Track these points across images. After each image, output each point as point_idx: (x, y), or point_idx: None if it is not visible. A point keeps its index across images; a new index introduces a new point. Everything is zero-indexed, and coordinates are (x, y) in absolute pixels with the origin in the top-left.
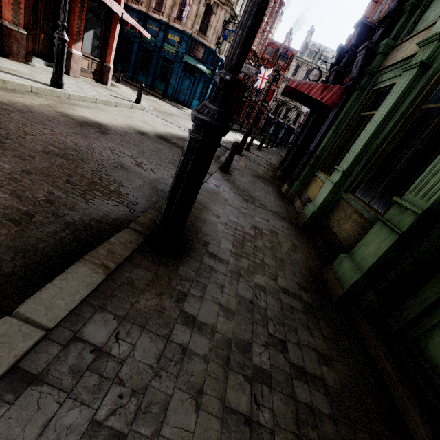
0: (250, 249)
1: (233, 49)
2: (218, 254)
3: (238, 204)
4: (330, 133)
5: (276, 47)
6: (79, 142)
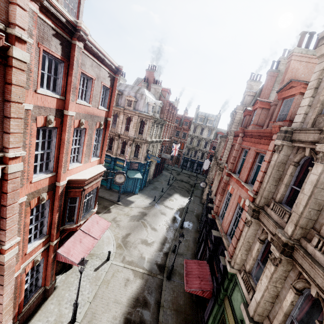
0: None
1: None
2: None
3: None
4: (211, 320)
5: (180, 119)
6: None
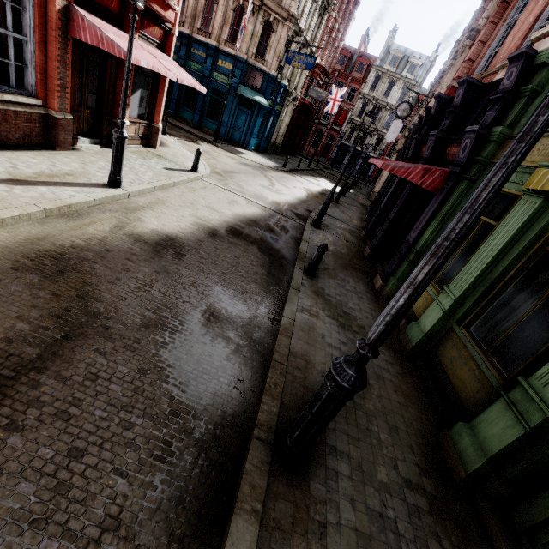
0: (364, 422)
1: (377, 336)
2: (338, 446)
3: (337, 338)
4: (433, 226)
5: (349, 55)
6: (165, 289)
